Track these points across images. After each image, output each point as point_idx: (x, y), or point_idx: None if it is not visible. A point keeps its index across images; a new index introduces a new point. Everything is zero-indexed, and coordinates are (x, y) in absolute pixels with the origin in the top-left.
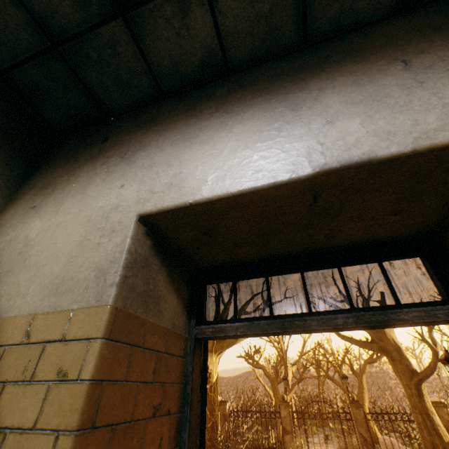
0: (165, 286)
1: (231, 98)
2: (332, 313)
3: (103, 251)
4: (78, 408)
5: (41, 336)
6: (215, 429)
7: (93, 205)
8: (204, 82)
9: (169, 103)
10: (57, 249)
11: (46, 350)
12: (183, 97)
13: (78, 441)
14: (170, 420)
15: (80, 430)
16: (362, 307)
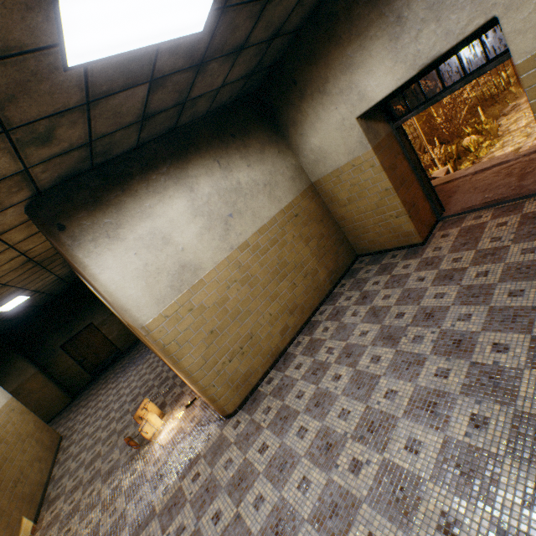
0: (376, 126)
1: (353, 17)
2: (454, 85)
3: (354, 137)
4: (381, 169)
5: (357, 164)
6: (430, 119)
7: (331, 123)
8: (321, 2)
9: (309, 34)
10: (335, 144)
11: (362, 166)
12: (315, 24)
13: (385, 172)
14: (400, 156)
15: (384, 171)
16: (469, 74)
